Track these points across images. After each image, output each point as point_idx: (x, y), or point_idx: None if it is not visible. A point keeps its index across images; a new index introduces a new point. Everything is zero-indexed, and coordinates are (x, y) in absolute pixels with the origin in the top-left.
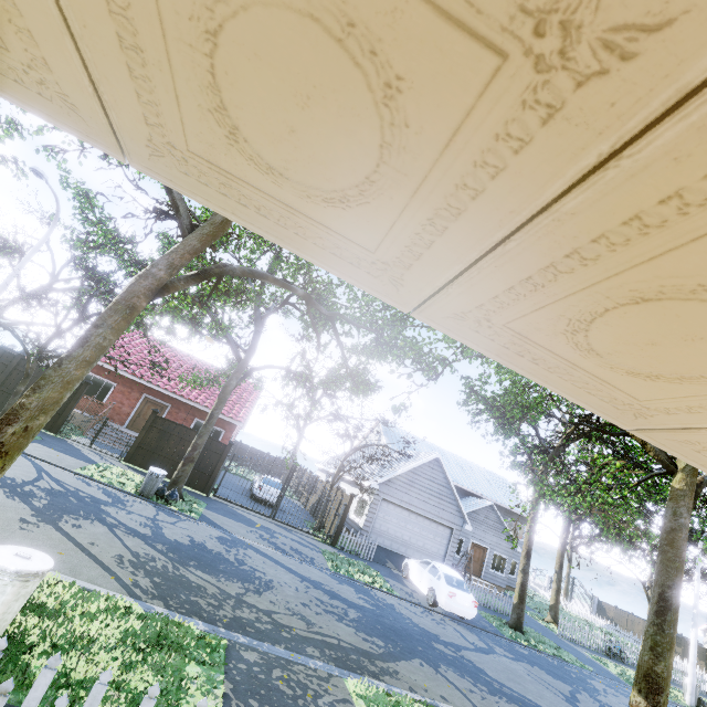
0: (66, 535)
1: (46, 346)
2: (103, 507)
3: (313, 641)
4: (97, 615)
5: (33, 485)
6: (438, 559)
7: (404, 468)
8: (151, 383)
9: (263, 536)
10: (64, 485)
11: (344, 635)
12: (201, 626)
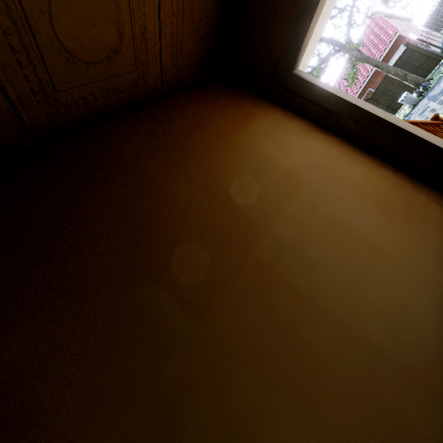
0: None
1: None
2: None
3: None
4: None
5: None
6: None
7: None
8: None
9: None
10: None
11: None
12: None
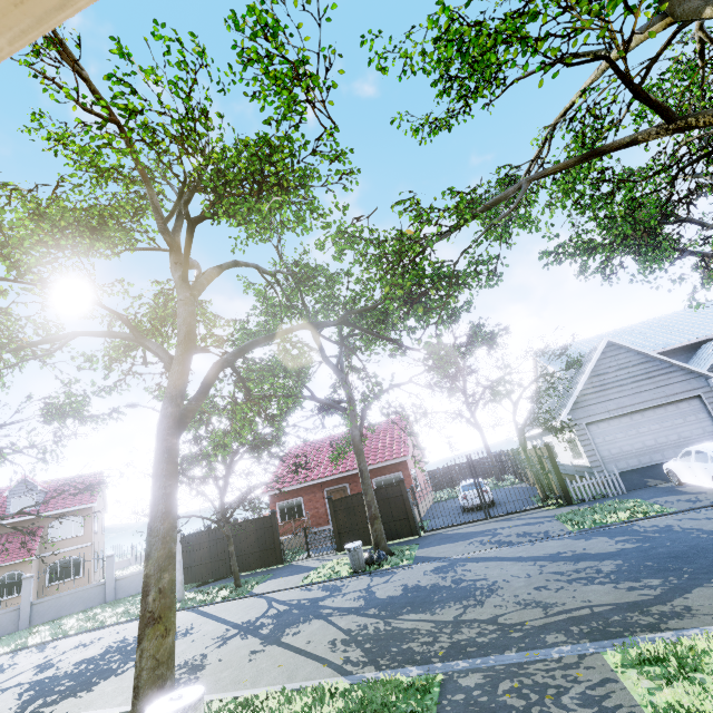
0: (286, 646)
1: (223, 508)
2: (320, 603)
3: (553, 625)
4: (304, 711)
5: (263, 617)
6: (712, 439)
7: (581, 380)
8: (321, 478)
9: (483, 541)
10: (289, 603)
11: (597, 598)
12: (414, 672)
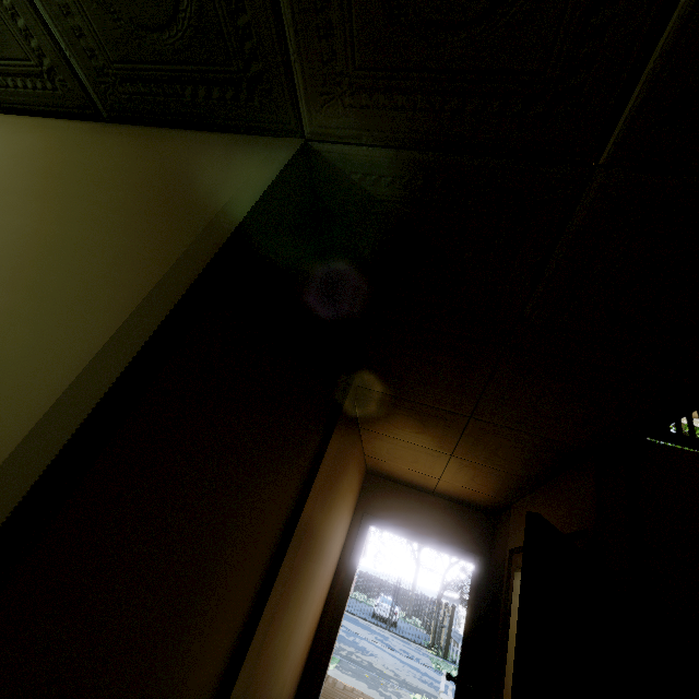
0: None
1: None
2: None
3: (396, 679)
4: None
5: None
6: None
7: None
8: None
9: (377, 637)
10: None
11: (422, 686)
12: None
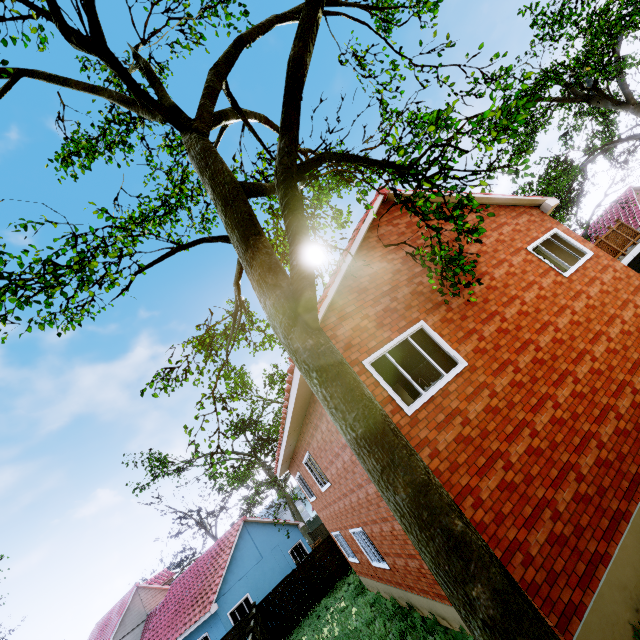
0: None
1: None
2: None
3: None
4: None
5: None
6: None
7: None
8: None
9: None
10: None
11: None
12: None
